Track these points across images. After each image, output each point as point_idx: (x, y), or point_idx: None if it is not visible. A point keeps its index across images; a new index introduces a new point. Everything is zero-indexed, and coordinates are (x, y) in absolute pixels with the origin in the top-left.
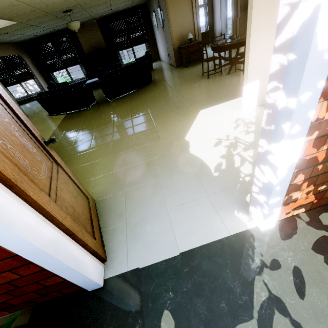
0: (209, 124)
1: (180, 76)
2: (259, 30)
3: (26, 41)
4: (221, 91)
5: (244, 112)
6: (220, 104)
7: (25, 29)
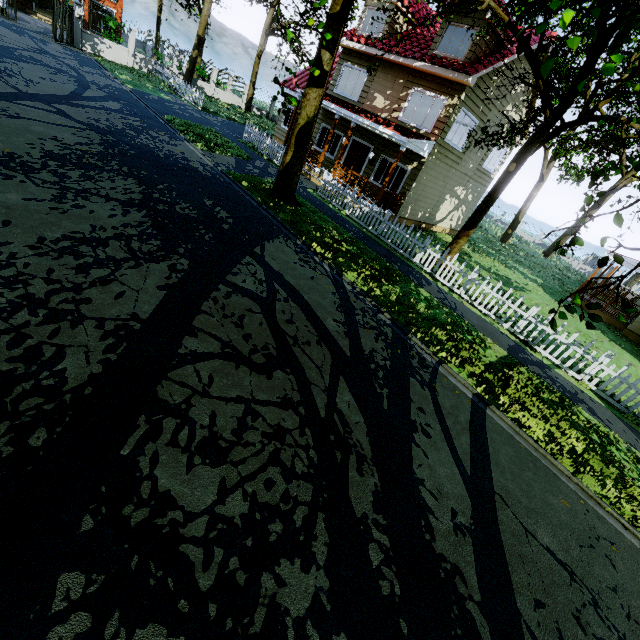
0: None
1: None
2: None
3: None
4: None
5: None
6: None
7: None
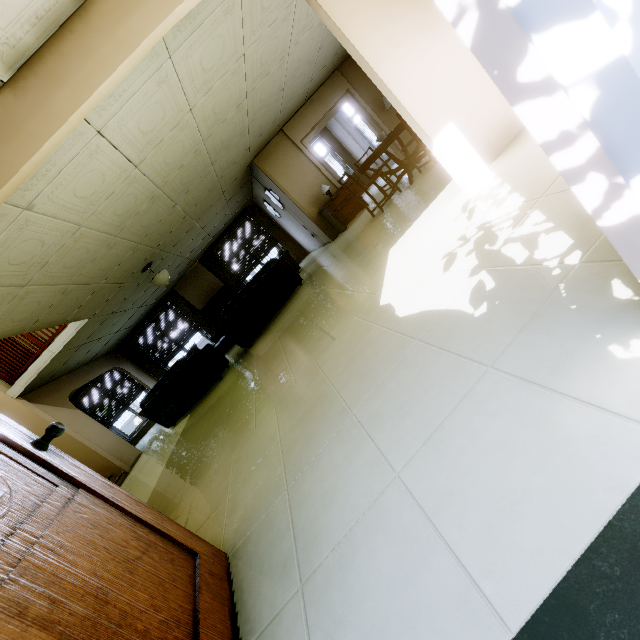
0: (415, 252)
1: (340, 244)
2: (384, 55)
3: (121, 344)
4: (411, 205)
5: (470, 189)
6: (418, 217)
7: (107, 325)
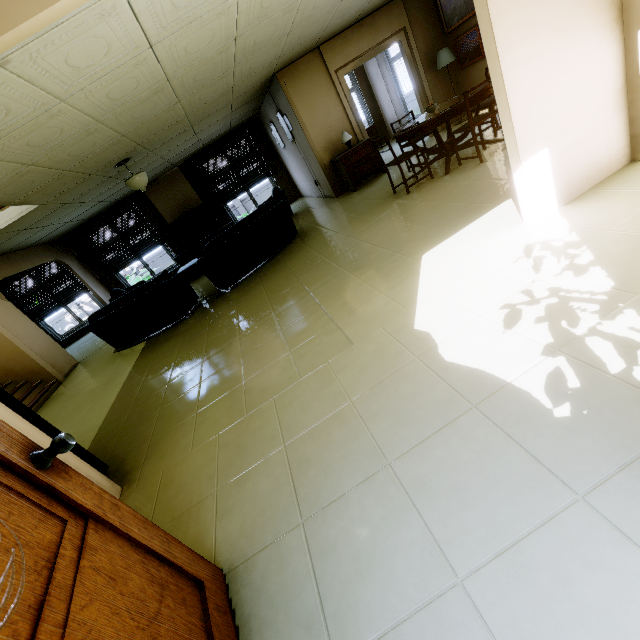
0: (461, 277)
1: (349, 209)
2: (516, 42)
3: (67, 234)
4: (449, 206)
5: (535, 228)
6: (461, 230)
7: (58, 214)
